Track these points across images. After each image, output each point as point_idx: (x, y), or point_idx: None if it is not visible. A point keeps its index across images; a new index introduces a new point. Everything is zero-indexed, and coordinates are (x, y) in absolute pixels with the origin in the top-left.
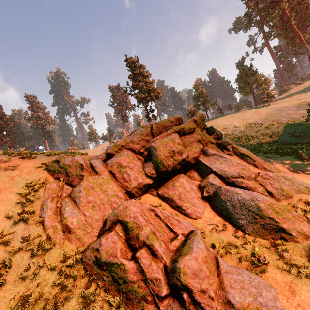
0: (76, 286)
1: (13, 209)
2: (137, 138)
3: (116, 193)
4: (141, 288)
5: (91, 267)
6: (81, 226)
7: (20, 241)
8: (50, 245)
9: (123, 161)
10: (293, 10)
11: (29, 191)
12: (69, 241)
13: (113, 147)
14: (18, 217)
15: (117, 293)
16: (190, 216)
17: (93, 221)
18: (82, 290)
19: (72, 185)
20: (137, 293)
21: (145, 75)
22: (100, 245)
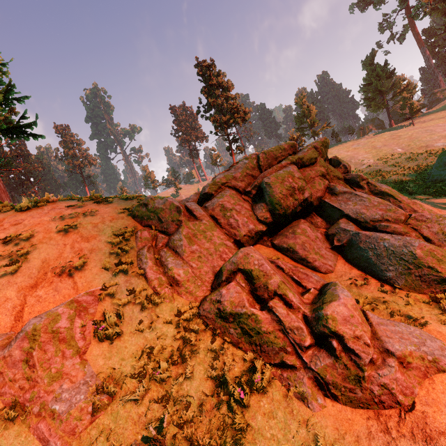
0: (199, 340)
1: (108, 260)
2: (240, 173)
3: (224, 241)
4: (279, 339)
5: (213, 320)
6: (189, 279)
7: (126, 293)
8: (159, 298)
9: (227, 202)
10: None
11: (120, 240)
12: (178, 295)
13: (211, 186)
14: (115, 268)
15: (248, 346)
16: (318, 270)
17: (202, 273)
18: (207, 344)
19: (168, 233)
20: (274, 344)
21: (225, 87)
22: (221, 296)
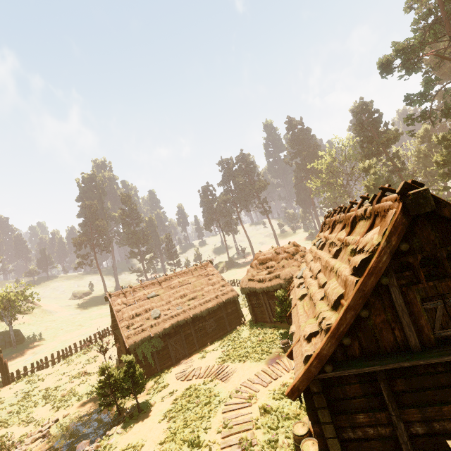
0: None
1: None
2: None
3: None
4: None
5: None
6: None
7: None
8: None
9: None
10: None
11: None
12: None
13: None
14: None
15: None
16: None
17: None
18: None
19: None
20: None
21: None
22: None
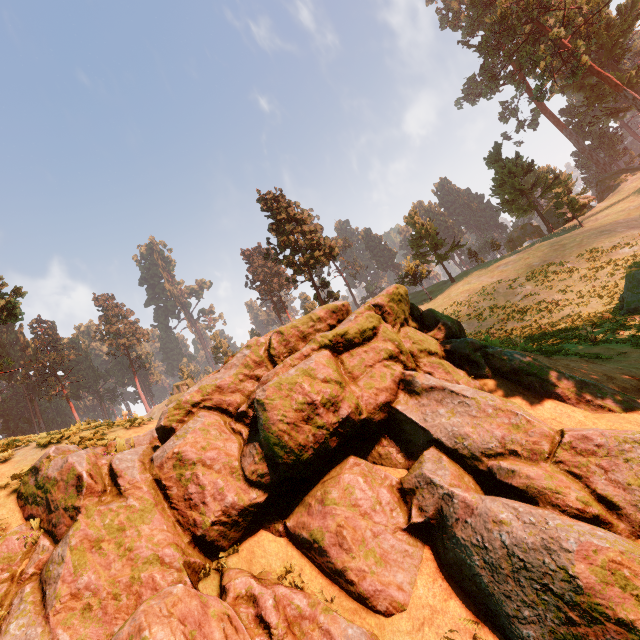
0: None
1: None
2: (232, 377)
3: (159, 550)
4: None
5: None
6: None
7: None
8: None
9: (189, 447)
10: (579, 38)
11: None
12: None
13: (171, 412)
14: None
15: None
16: (371, 605)
17: None
18: None
19: (55, 538)
20: None
21: (299, 219)
22: None
